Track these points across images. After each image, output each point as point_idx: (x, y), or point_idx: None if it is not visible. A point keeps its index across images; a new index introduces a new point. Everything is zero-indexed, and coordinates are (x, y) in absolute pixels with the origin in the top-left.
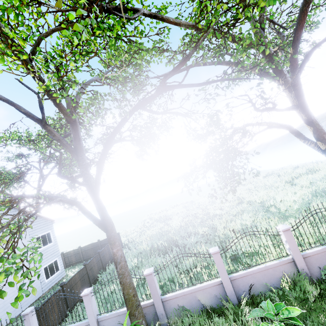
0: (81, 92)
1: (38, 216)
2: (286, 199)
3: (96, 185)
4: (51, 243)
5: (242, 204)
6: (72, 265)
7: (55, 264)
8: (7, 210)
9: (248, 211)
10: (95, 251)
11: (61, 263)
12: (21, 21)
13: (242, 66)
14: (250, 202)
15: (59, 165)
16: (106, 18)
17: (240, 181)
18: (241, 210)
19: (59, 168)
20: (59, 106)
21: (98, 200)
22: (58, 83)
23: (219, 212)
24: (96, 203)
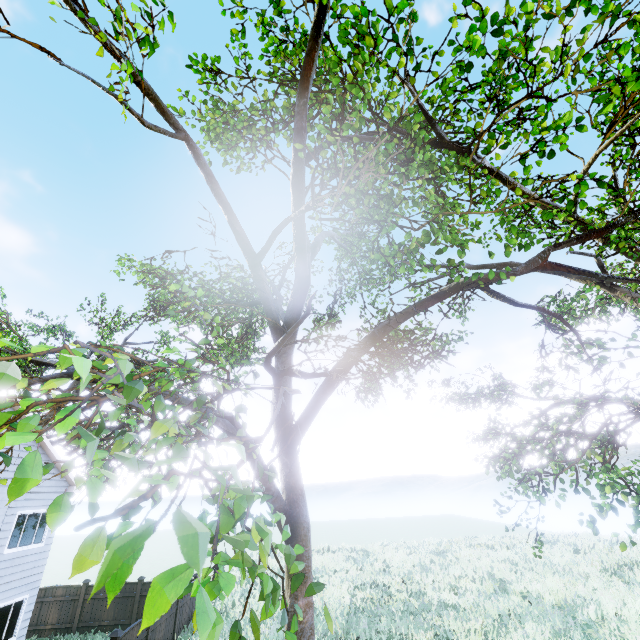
0: (321, 241)
1: (51, 460)
2: (633, 614)
3: (311, 412)
4: (38, 543)
5: (509, 595)
6: (39, 633)
7: (14, 613)
8: (183, 384)
9: (538, 619)
10: (118, 611)
11: (28, 616)
12: (309, 114)
13: (613, 288)
14: (531, 597)
15: (286, 337)
16: (437, 150)
17: (474, 536)
18: (516, 611)
19: (281, 342)
20: (302, 243)
21: (294, 449)
22: (338, 205)
23: (450, 600)
24: (287, 455)
